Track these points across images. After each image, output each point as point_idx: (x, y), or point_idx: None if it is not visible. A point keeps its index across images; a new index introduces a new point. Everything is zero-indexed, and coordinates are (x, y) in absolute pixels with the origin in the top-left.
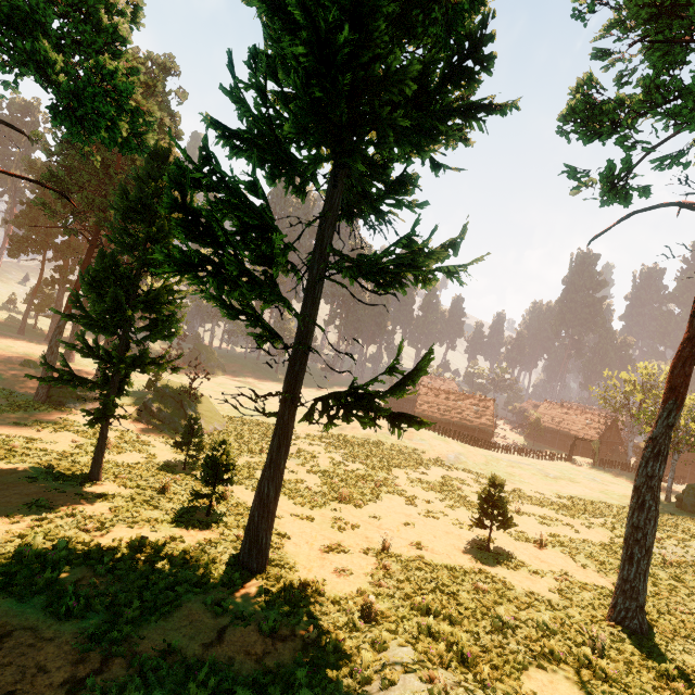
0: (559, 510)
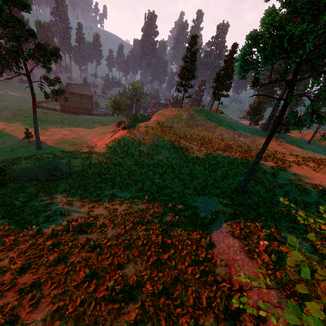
0: (73, 132)
